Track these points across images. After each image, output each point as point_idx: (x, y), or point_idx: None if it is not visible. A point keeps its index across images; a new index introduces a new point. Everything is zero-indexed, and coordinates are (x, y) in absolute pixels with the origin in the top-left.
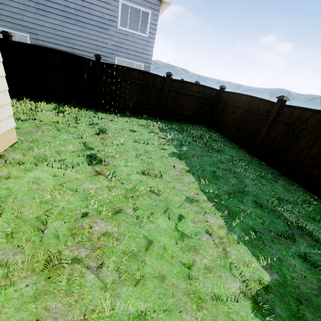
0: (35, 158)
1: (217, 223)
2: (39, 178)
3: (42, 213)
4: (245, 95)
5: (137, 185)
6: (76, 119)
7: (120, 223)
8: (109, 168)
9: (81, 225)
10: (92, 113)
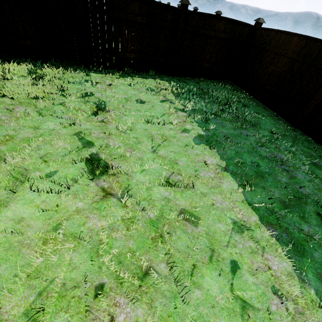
0: (12, 176)
1: (283, 270)
2: (22, 220)
3: (34, 302)
4: (297, 34)
5: (163, 209)
6: (62, 89)
7: (153, 298)
8: (120, 180)
9: (97, 318)
10: (82, 74)
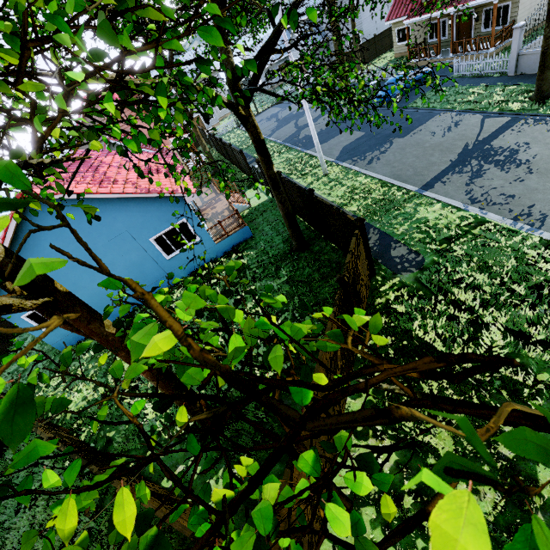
0: None
1: None
2: None
3: None
4: None
5: None
6: None
7: None
8: None
9: None
10: None
